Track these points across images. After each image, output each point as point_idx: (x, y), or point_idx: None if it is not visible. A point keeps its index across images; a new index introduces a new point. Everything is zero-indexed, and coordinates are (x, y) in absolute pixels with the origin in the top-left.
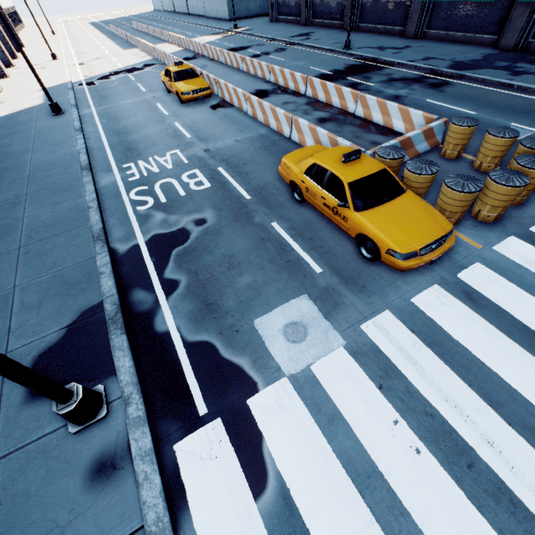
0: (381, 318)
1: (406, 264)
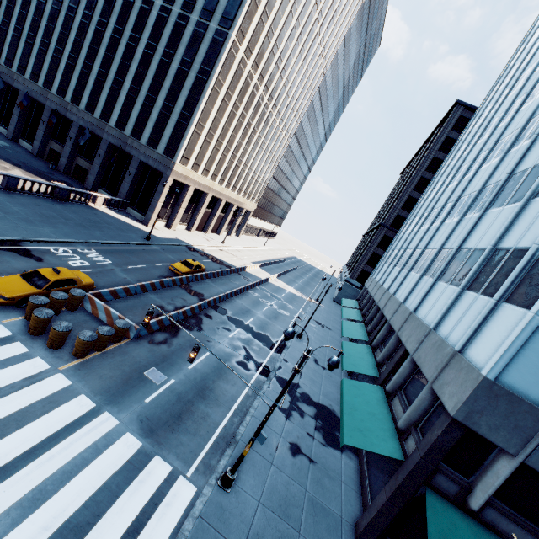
0: None
1: None
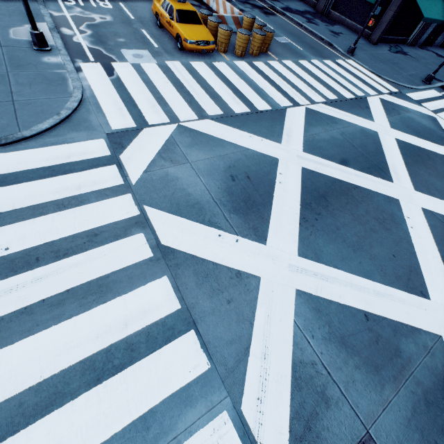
0: (175, 62)
1: (190, 46)
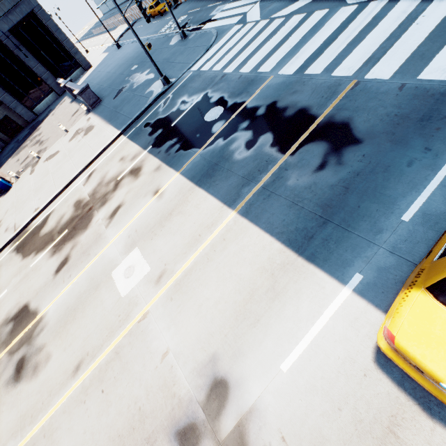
0: None
1: None
